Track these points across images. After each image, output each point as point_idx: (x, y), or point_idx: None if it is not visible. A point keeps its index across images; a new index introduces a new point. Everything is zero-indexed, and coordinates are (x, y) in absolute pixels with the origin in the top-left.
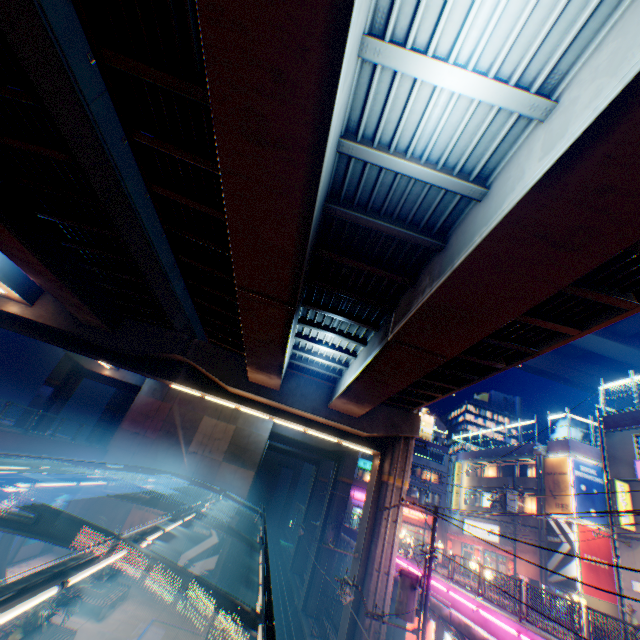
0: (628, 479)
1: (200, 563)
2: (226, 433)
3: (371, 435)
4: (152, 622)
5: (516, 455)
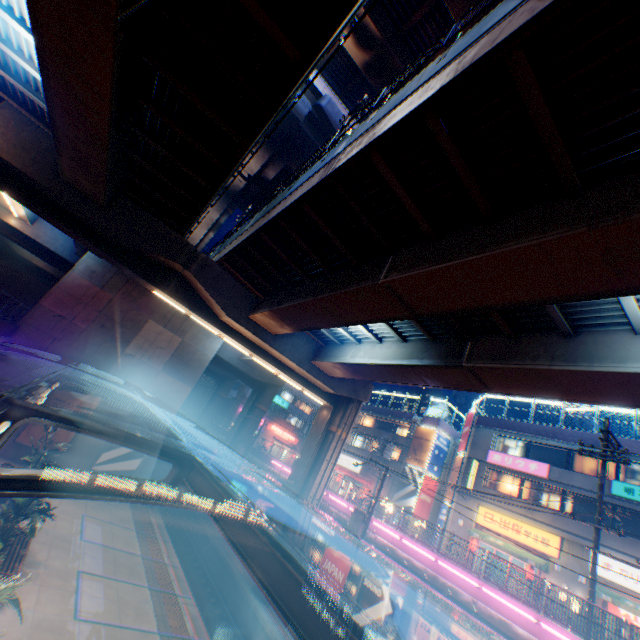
0: (480, 460)
1: (122, 464)
2: (171, 344)
3: (332, 392)
4: (85, 518)
5: (396, 417)
